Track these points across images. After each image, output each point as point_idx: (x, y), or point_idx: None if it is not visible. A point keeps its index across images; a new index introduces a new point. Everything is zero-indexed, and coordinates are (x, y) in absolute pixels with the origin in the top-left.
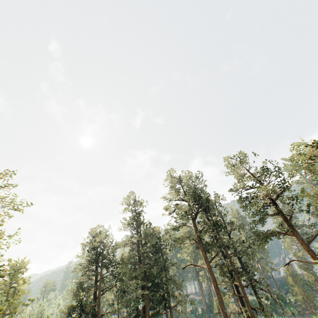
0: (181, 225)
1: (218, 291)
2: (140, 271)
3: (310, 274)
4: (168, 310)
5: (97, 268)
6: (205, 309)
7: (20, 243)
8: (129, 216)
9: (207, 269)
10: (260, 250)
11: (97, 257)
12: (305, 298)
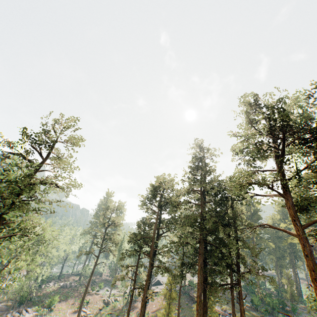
0: (257, 170)
1: (315, 276)
2: (192, 218)
3: None
4: (234, 274)
5: (161, 210)
6: None
7: (79, 170)
8: (194, 164)
9: (297, 237)
10: None
11: (153, 198)
12: None
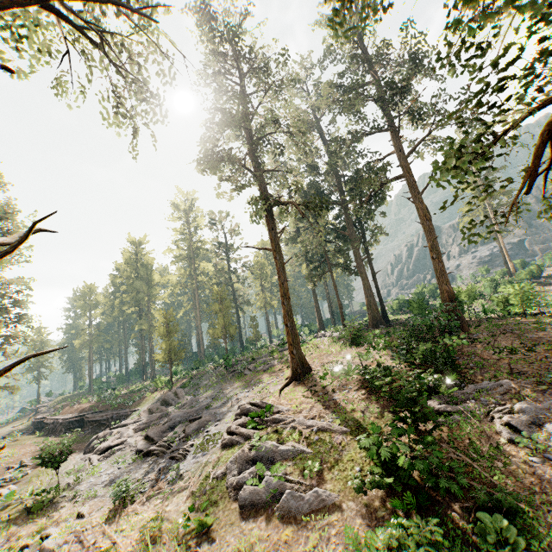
0: None
1: None
2: None
3: (222, 319)
4: None
5: None
6: (142, 362)
7: None
8: None
9: None
10: (257, 277)
11: None
12: (170, 357)
